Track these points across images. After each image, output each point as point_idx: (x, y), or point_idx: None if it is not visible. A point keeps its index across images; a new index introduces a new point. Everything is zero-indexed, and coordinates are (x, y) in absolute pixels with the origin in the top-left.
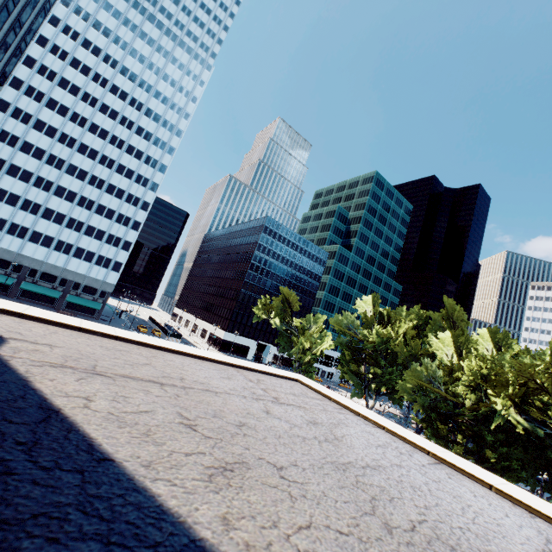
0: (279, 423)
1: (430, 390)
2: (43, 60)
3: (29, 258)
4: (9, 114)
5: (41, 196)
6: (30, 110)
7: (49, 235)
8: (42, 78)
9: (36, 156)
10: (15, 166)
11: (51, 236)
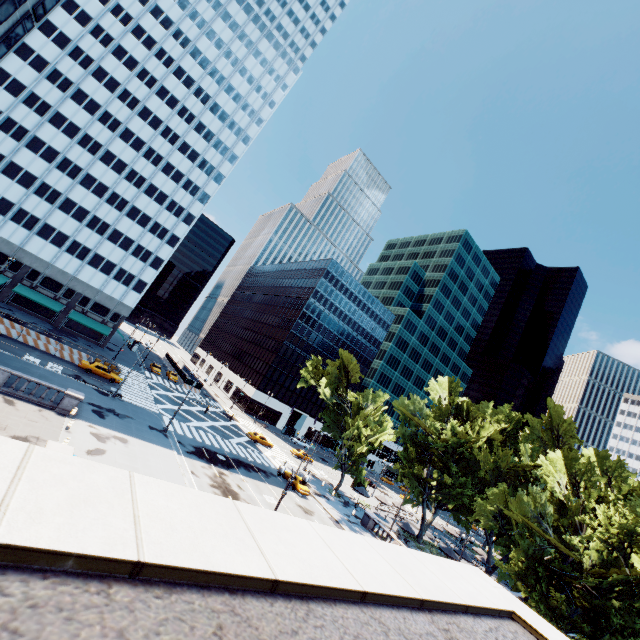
0: None
1: (536, 531)
2: (100, 20)
3: (33, 256)
4: (44, 75)
5: (64, 182)
6: (72, 76)
7: (64, 231)
8: (95, 41)
9: (68, 133)
10: (39, 140)
11: (65, 234)
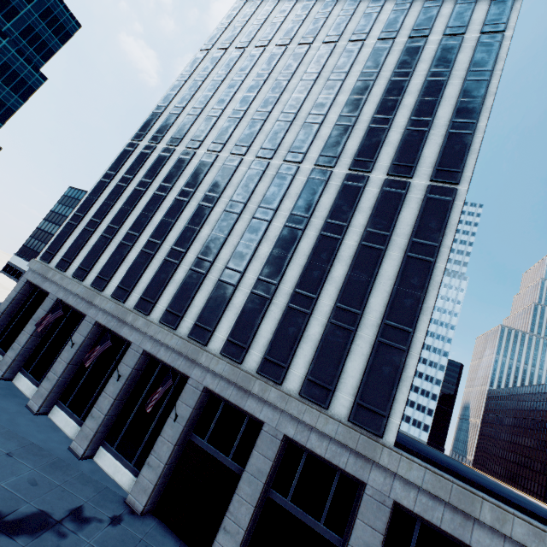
0: (532, 499)
1: None
2: None
3: None
4: None
5: None
6: None
7: None
8: None
9: None
10: None
11: None
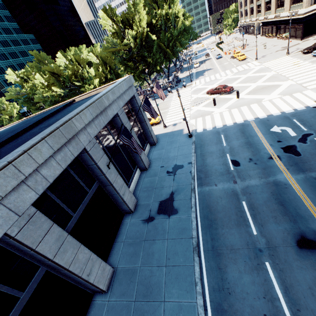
0: None
1: (47, 99)
2: None
3: None
4: None
5: None
6: None
7: None
8: None
9: None
10: None
11: None
